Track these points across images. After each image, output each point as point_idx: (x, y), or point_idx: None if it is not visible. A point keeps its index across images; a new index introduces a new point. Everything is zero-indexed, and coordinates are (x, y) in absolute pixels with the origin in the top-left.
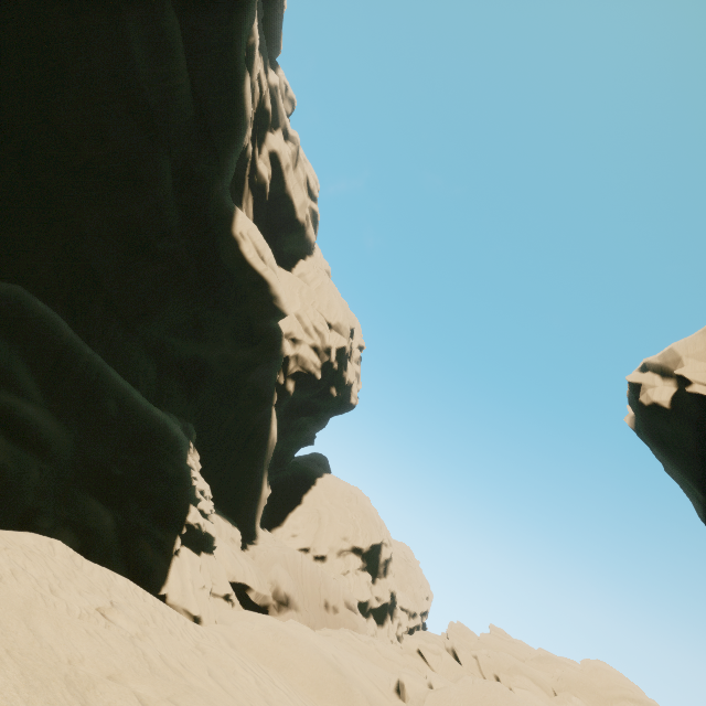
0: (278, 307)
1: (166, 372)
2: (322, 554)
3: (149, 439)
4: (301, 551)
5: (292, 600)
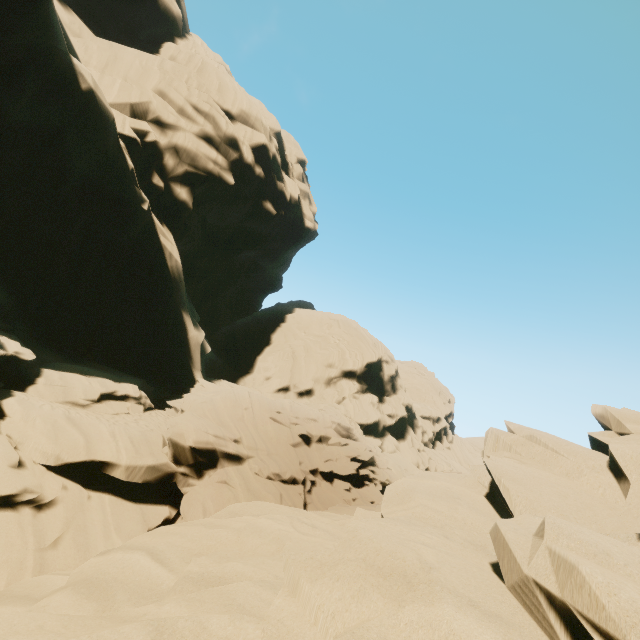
0: None
1: None
2: (306, 388)
3: None
4: (279, 391)
5: (224, 456)
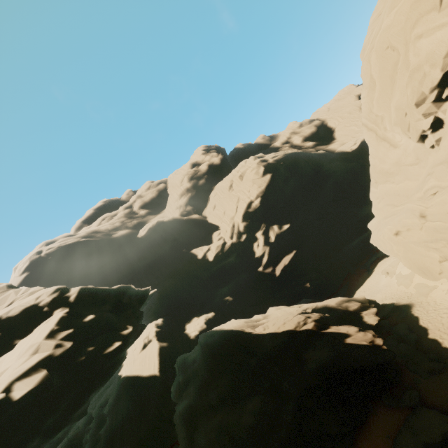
0: None
1: None
2: None
3: None
4: None
5: None
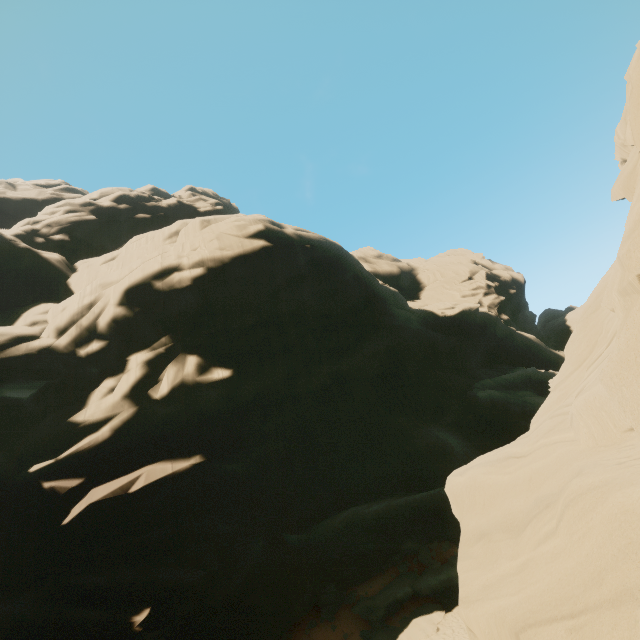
0: (474, 310)
1: (489, 366)
2: None
3: (529, 378)
4: None
5: None
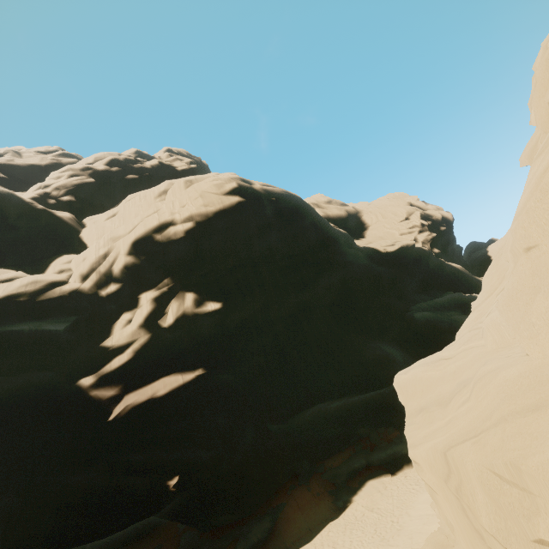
0: (411, 246)
1: (423, 292)
2: None
3: (456, 301)
4: None
5: None
